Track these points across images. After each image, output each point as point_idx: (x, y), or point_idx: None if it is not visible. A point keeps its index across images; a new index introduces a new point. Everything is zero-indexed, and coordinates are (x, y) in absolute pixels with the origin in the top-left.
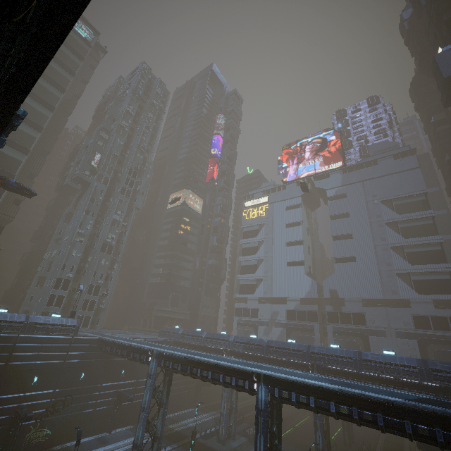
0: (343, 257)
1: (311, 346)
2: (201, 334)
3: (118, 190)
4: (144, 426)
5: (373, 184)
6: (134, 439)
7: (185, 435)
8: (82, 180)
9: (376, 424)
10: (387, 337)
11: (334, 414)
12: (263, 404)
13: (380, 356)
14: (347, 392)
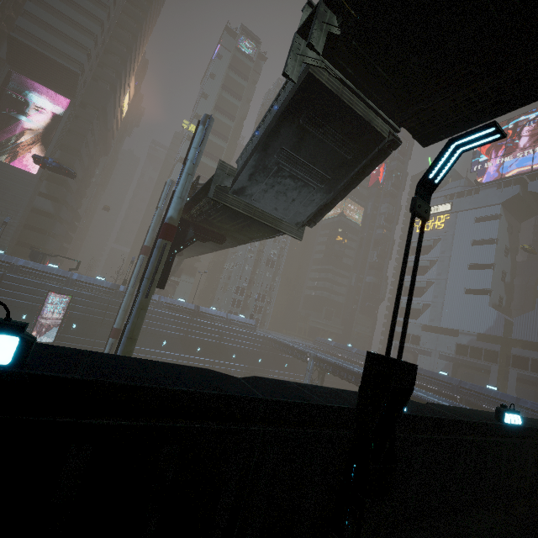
0: None
1: (462, 381)
2: (351, 349)
3: None
4: None
5: None
6: None
7: None
8: None
9: None
10: None
11: None
12: None
13: None
14: None
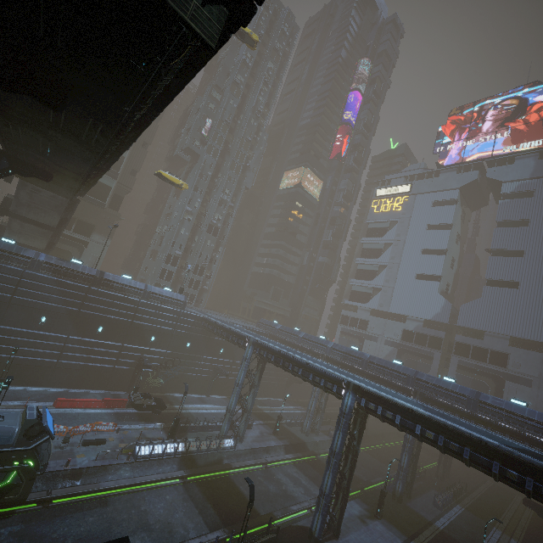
0: (500, 280)
1: (419, 372)
2: (298, 333)
3: (228, 165)
4: (237, 398)
5: None
6: (228, 405)
7: (272, 417)
8: (191, 152)
9: (461, 456)
10: (532, 387)
11: (418, 436)
12: (347, 408)
13: (503, 403)
14: (437, 420)
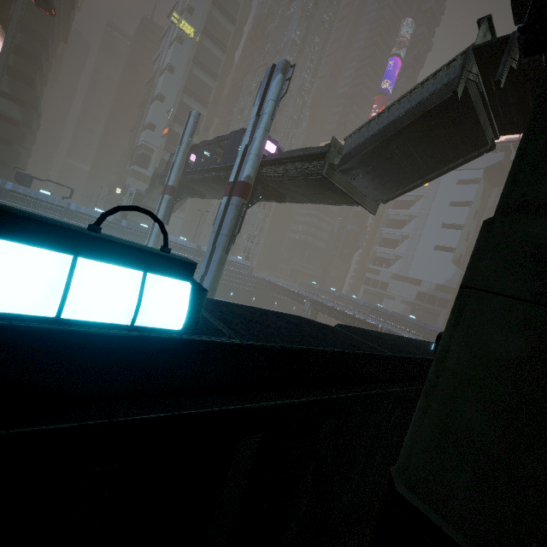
0: None
1: (427, 324)
2: (335, 293)
3: None
4: None
5: None
6: None
7: None
8: None
9: None
10: None
11: None
12: None
13: None
14: None
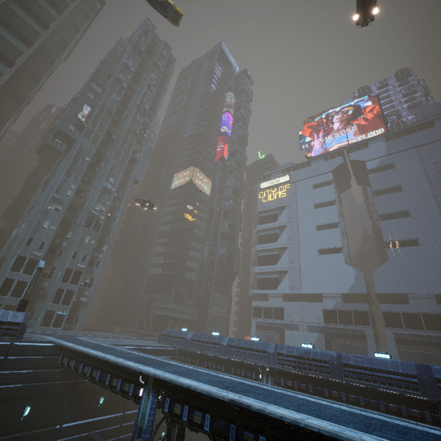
0: (399, 240)
1: (432, 367)
2: (220, 340)
3: (112, 154)
4: None
5: (431, 149)
6: None
7: None
8: (64, 136)
9: None
10: None
11: None
12: None
13: None
14: None
